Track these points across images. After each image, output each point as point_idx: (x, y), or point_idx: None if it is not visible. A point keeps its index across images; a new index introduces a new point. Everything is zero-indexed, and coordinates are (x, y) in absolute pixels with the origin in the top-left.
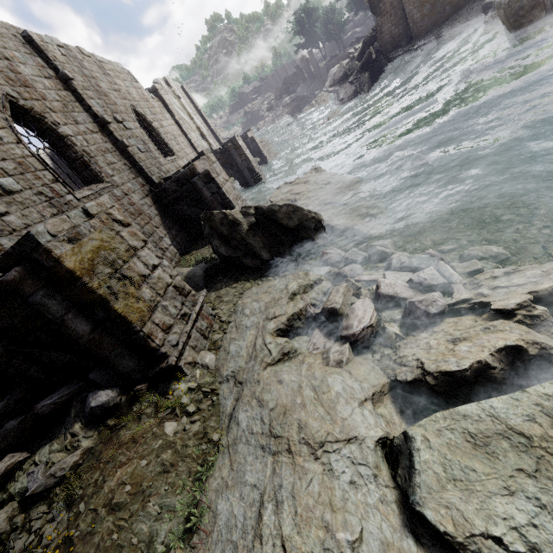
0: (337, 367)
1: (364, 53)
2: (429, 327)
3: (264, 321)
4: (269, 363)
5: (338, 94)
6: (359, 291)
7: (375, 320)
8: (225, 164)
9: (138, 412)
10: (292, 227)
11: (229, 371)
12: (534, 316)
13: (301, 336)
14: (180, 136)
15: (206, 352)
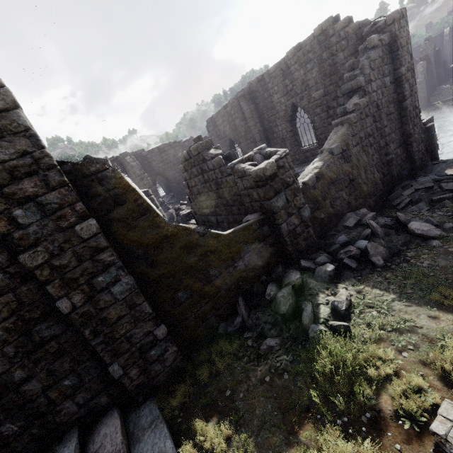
0: None
1: None
2: None
3: None
4: None
5: None
6: None
7: None
8: None
9: None
10: None
11: None
12: None
13: None
14: None
15: None
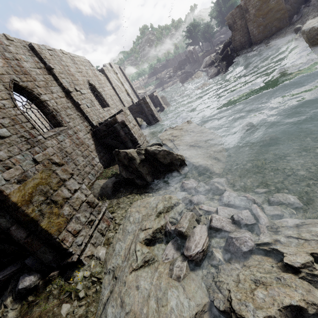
0: (176, 280)
1: (224, 50)
2: (241, 259)
3: (139, 231)
4: (134, 268)
5: (208, 72)
6: (199, 218)
7: (206, 245)
8: (138, 112)
9: (48, 293)
10: (166, 163)
11: (111, 265)
12: (314, 275)
13: (161, 244)
14: (114, 96)
15: (101, 247)
